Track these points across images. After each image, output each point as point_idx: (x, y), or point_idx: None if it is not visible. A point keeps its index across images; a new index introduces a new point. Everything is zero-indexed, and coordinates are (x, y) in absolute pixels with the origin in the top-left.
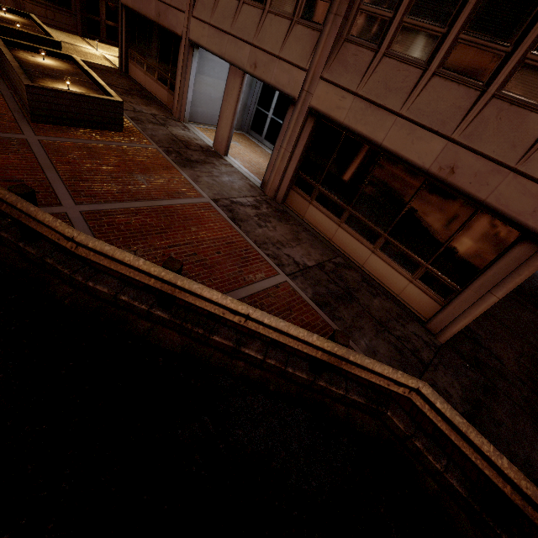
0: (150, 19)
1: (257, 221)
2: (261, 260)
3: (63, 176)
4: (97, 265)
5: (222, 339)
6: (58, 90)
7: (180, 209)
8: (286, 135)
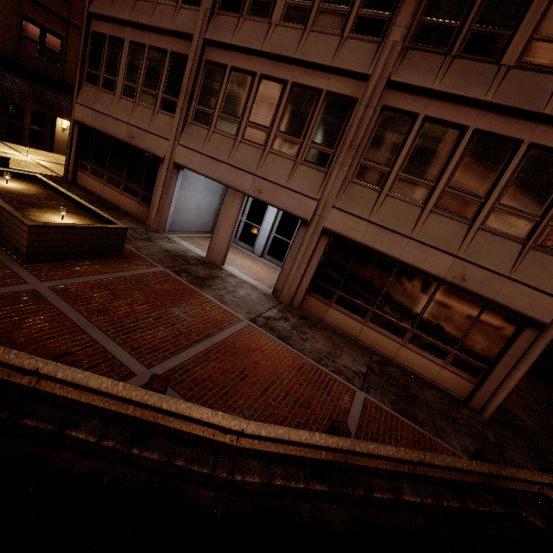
0: (115, 138)
1: (298, 335)
2: (333, 380)
3: (109, 332)
4: (225, 447)
5: (381, 493)
6: (64, 226)
7: (236, 341)
8: (300, 249)
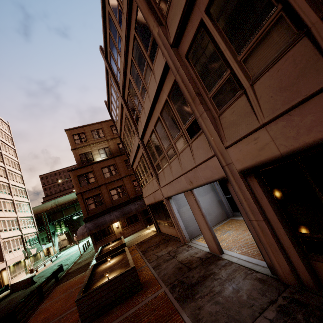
0: (155, 202)
1: None
2: None
3: None
4: None
5: None
6: (94, 289)
7: None
8: (244, 208)
